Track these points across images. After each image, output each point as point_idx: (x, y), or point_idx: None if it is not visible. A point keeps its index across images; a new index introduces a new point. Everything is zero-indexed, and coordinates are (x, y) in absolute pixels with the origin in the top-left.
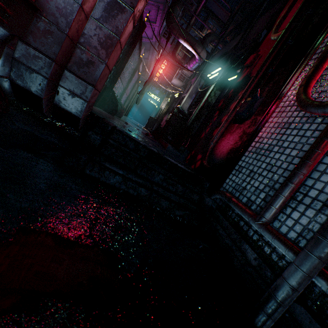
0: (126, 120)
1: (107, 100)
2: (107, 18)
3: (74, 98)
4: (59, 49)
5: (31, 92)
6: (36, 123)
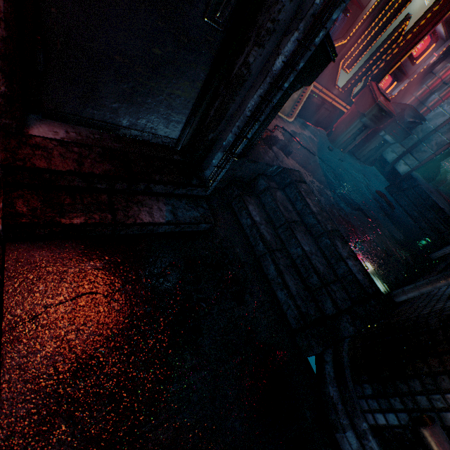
0: (445, 194)
1: (429, 170)
2: (447, 132)
3: (405, 165)
4: (411, 145)
5: (386, 160)
6: (378, 173)
